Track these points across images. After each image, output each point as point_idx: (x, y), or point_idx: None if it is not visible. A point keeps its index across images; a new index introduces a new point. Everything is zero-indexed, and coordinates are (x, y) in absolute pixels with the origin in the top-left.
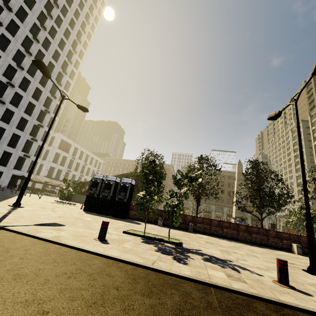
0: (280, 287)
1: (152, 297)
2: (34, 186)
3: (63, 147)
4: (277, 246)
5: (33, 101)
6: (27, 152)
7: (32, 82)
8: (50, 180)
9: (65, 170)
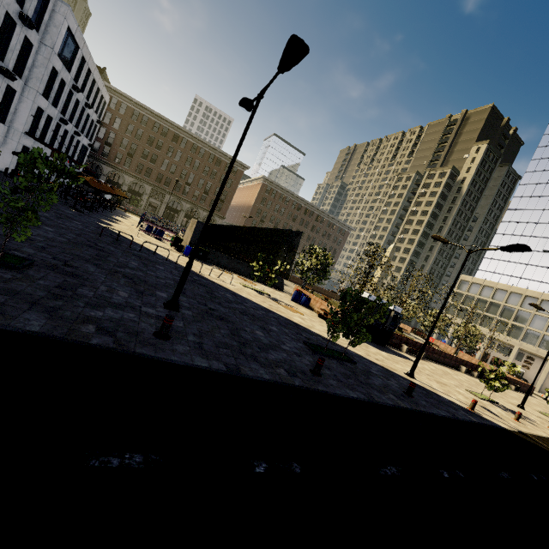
0: None
1: None
2: None
3: (63, 52)
4: (452, 366)
5: None
6: None
7: None
8: (31, 144)
9: (56, 117)
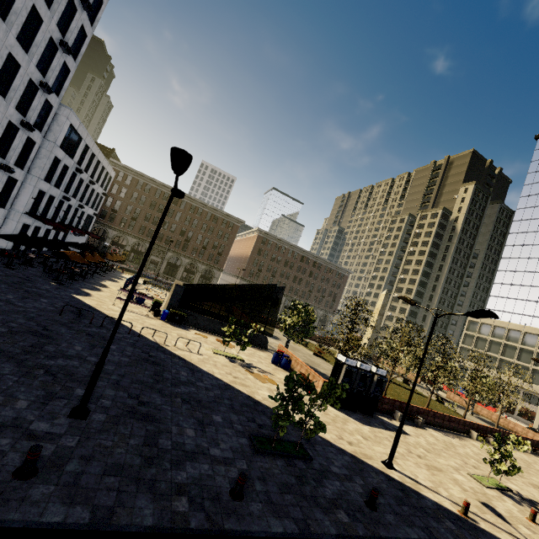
0: None
1: None
2: None
3: (67, 144)
4: (461, 431)
5: (41, 7)
6: None
7: None
8: (32, 221)
9: (59, 196)
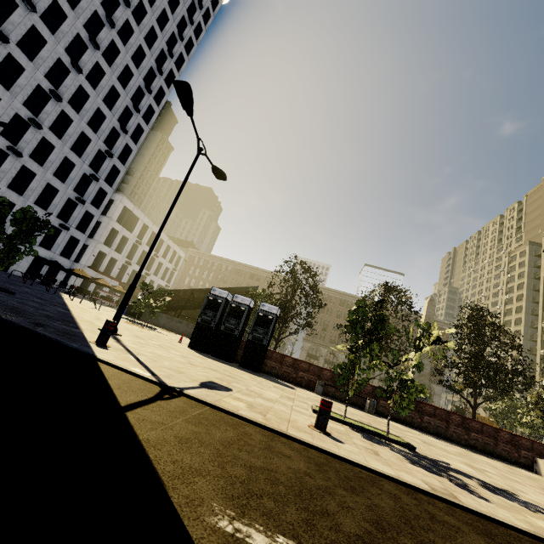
0: None
1: None
2: (67, 281)
3: (125, 221)
4: (509, 458)
5: (89, 133)
6: (65, 221)
7: (92, 97)
8: (95, 275)
9: (122, 260)
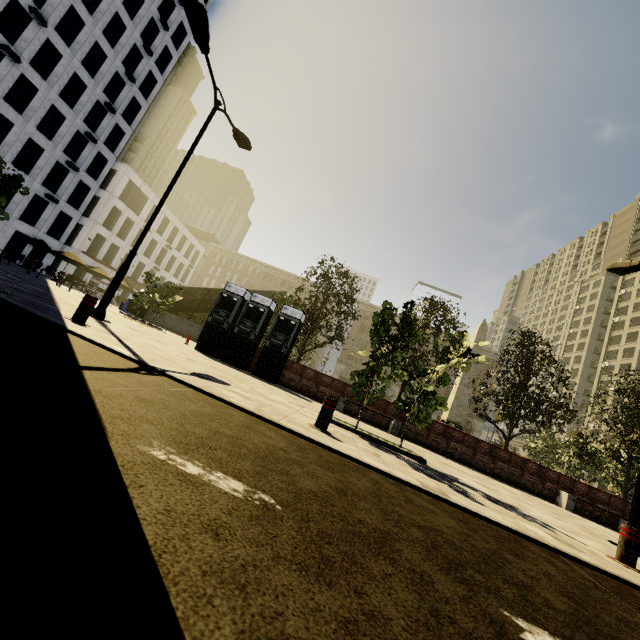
0: (627, 568)
1: (525, 560)
2: (56, 267)
3: (131, 200)
4: (533, 489)
5: (84, 75)
6: (53, 190)
7: (87, 25)
8: (92, 263)
9: (126, 248)
